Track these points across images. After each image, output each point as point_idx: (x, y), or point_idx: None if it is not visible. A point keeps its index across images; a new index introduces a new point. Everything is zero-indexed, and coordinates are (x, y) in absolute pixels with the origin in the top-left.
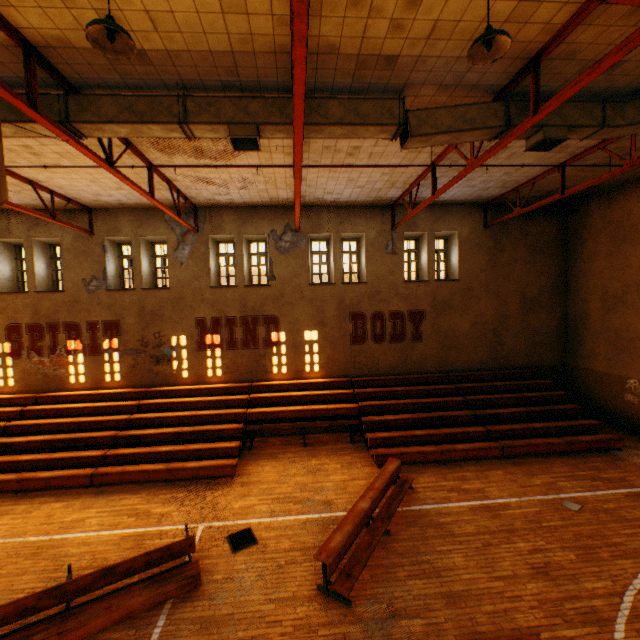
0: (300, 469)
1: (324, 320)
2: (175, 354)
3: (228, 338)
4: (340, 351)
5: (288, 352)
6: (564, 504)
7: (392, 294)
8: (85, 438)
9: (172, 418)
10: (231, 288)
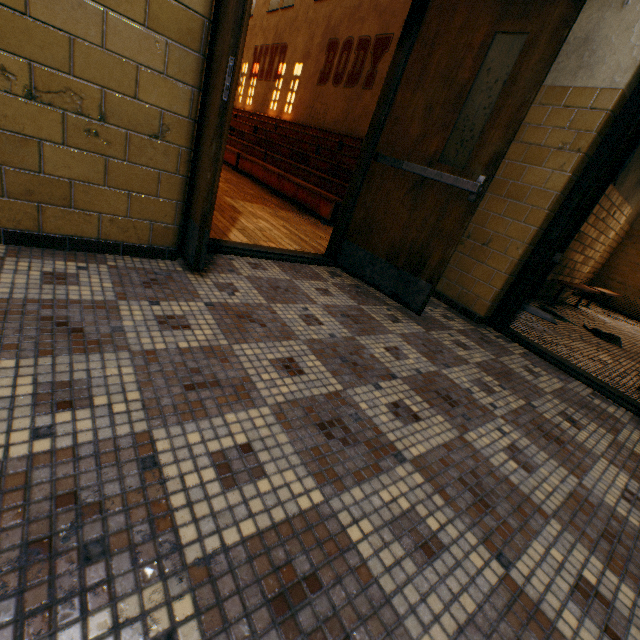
0: None
1: (310, 51)
2: (241, 81)
3: (262, 69)
4: (308, 93)
5: (282, 88)
6: None
7: (371, 8)
8: None
9: None
10: (275, 13)
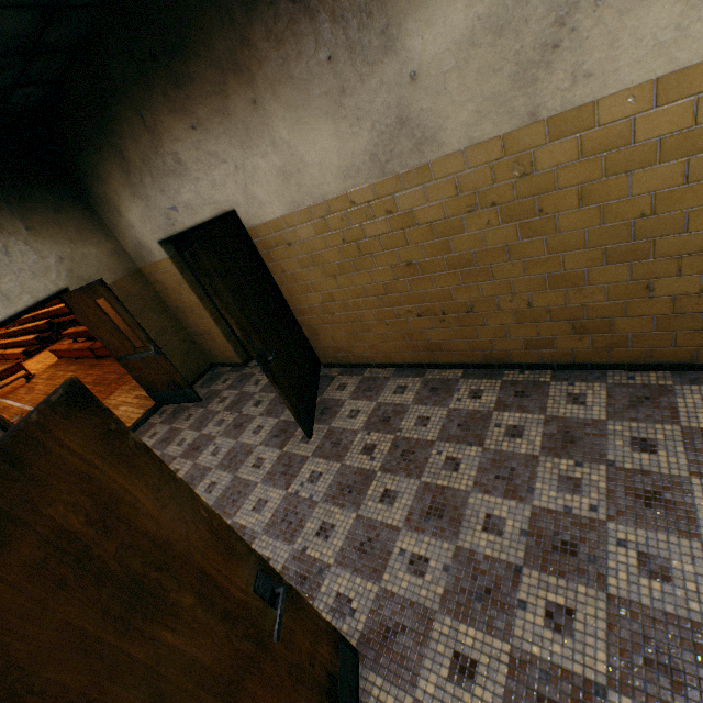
0: (47, 356)
1: None
2: None
3: None
4: None
5: None
6: (15, 418)
7: None
8: (19, 330)
9: (41, 315)
10: None
